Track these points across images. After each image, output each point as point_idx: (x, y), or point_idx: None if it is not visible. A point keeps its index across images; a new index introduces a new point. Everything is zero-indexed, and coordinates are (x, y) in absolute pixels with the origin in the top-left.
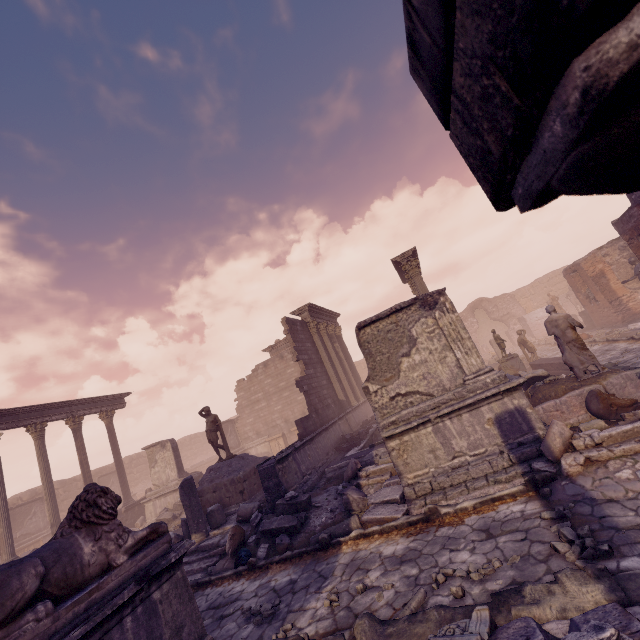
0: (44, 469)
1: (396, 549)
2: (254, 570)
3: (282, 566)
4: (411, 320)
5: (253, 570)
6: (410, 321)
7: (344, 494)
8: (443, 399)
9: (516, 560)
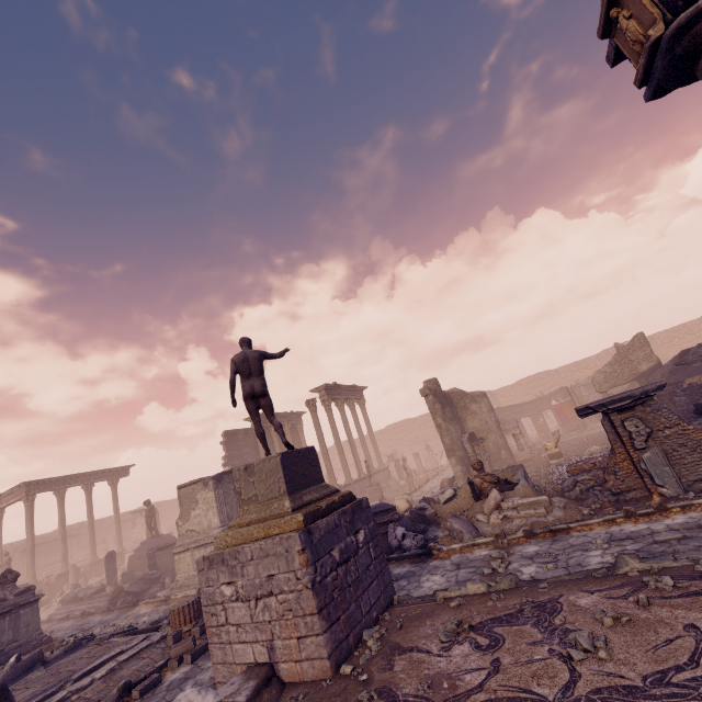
0: (61, 522)
1: (144, 611)
2: (109, 611)
3: (117, 611)
4: (199, 490)
5: (109, 611)
6: (198, 490)
7: (165, 578)
8: (199, 538)
9: (147, 622)
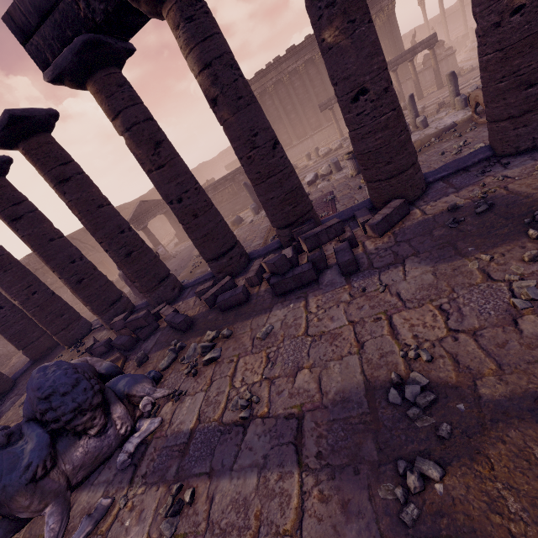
0: None
1: None
2: None
3: None
4: None
5: None
6: None
7: None
8: None
9: None
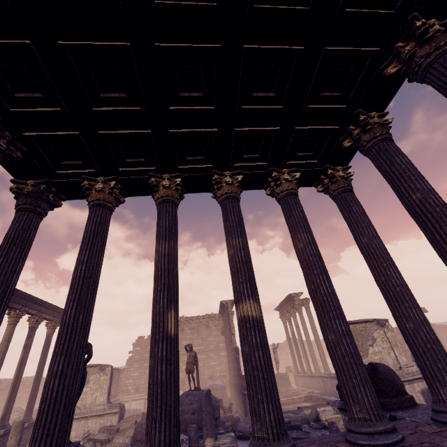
0: (3, 354)
1: None
2: None
3: None
4: (372, 328)
5: None
6: (372, 329)
7: (334, 423)
8: None
9: None
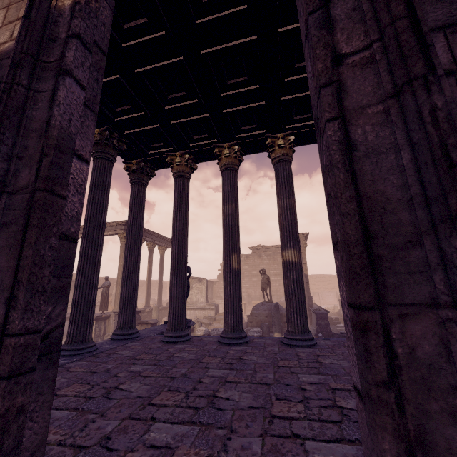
0: None
1: None
2: None
3: None
4: None
5: None
6: None
7: None
8: None
9: None
